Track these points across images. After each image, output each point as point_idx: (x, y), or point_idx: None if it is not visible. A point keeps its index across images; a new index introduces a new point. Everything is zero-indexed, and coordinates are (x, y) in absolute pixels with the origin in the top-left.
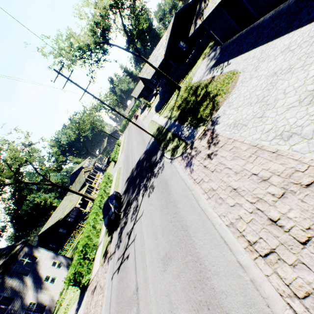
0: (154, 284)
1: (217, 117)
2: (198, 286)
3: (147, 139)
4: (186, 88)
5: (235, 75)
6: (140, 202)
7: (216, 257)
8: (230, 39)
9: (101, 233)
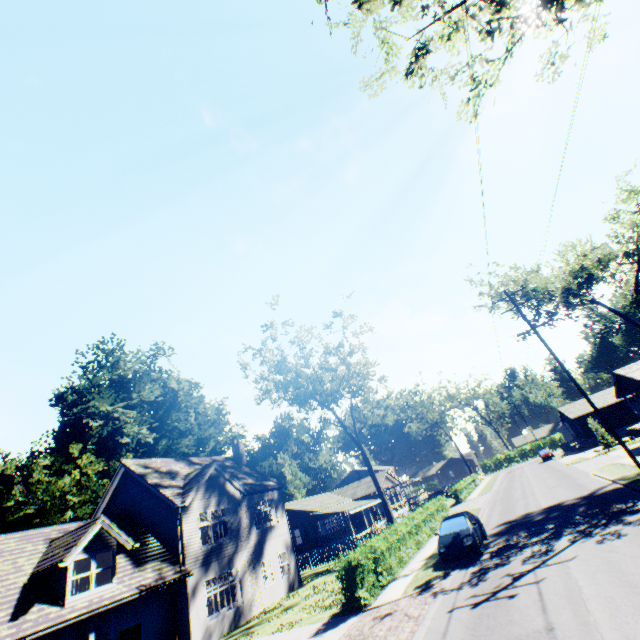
0: (620, 629)
1: None
2: None
3: (591, 482)
4: None
5: None
6: (559, 546)
7: None
8: None
9: (407, 566)
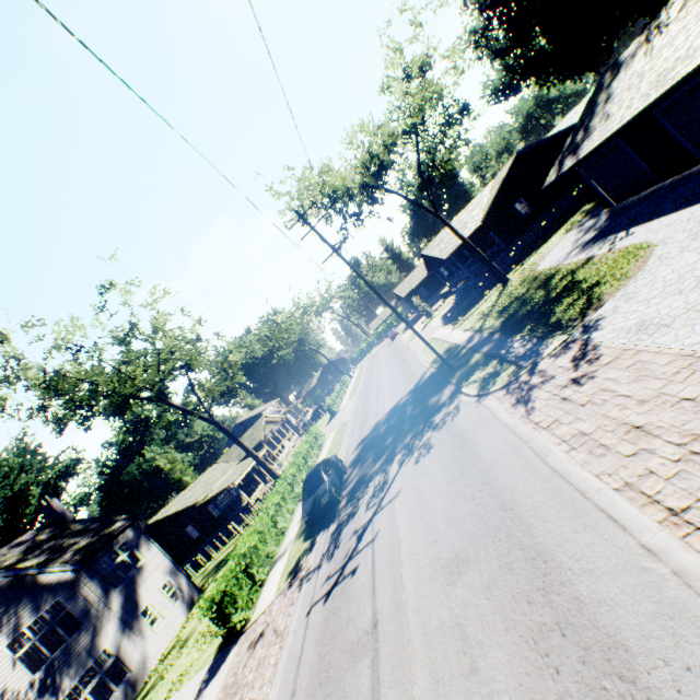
0: (421, 611)
1: (596, 318)
2: (537, 600)
3: (418, 369)
4: (523, 279)
5: (644, 250)
6: (392, 475)
7: (585, 545)
8: (634, 196)
9: (286, 537)
